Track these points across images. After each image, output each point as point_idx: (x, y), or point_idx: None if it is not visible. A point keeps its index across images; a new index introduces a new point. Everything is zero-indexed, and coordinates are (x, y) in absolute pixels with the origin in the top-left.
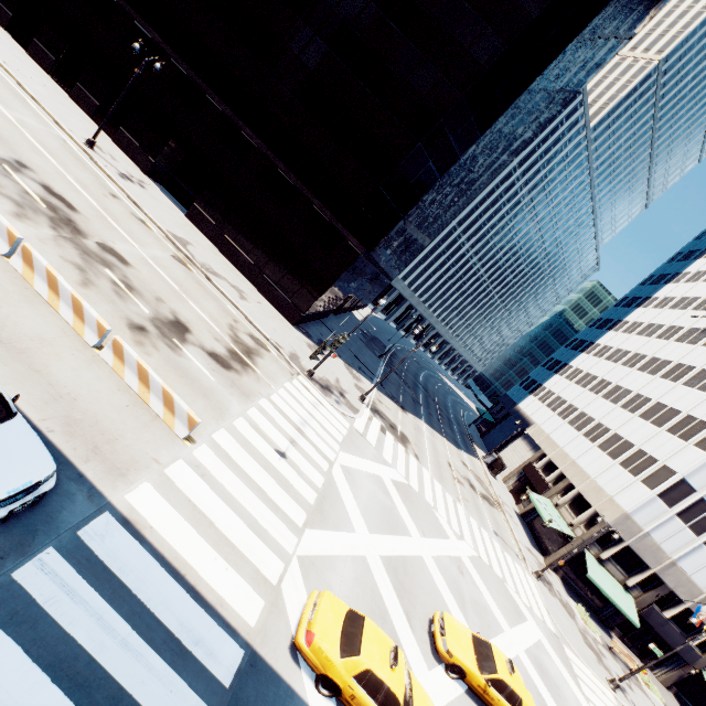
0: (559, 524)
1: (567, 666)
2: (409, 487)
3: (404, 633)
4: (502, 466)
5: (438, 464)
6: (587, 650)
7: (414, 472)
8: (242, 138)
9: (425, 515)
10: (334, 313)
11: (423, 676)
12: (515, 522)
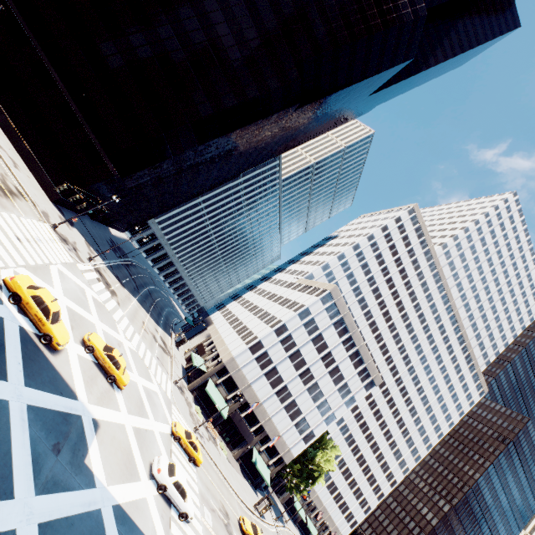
0: (202, 366)
1: (169, 408)
2: (104, 306)
3: (67, 327)
4: (184, 341)
5: (134, 316)
6: (189, 416)
7: (112, 305)
8: (50, 78)
9: (108, 319)
10: (91, 218)
11: (70, 341)
12: (178, 367)
